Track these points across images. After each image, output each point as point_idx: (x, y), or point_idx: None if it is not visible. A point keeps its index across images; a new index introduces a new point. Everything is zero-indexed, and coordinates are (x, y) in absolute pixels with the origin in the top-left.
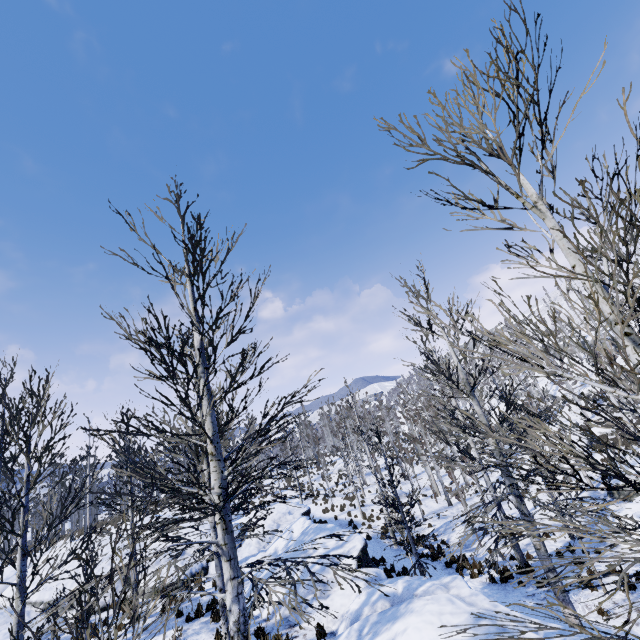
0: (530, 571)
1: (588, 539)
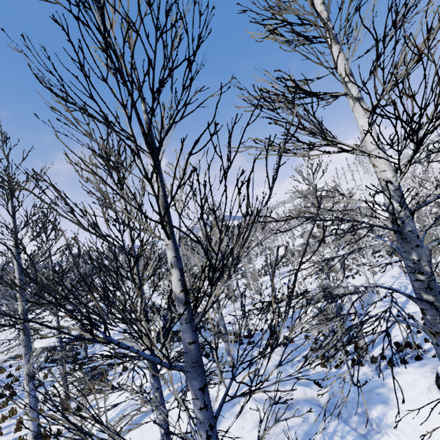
0: (250, 337)
1: (289, 321)
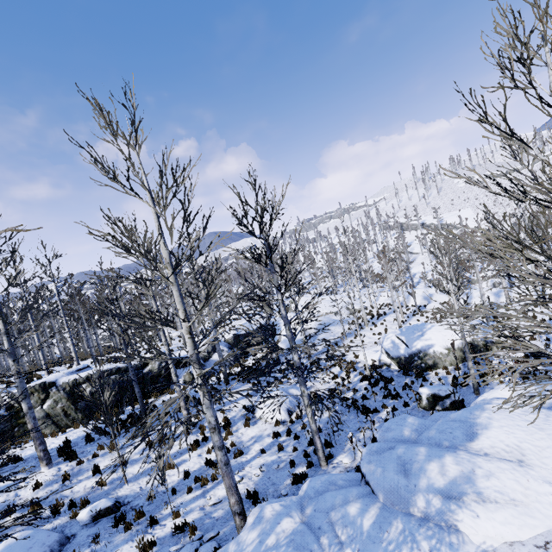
0: None
1: None
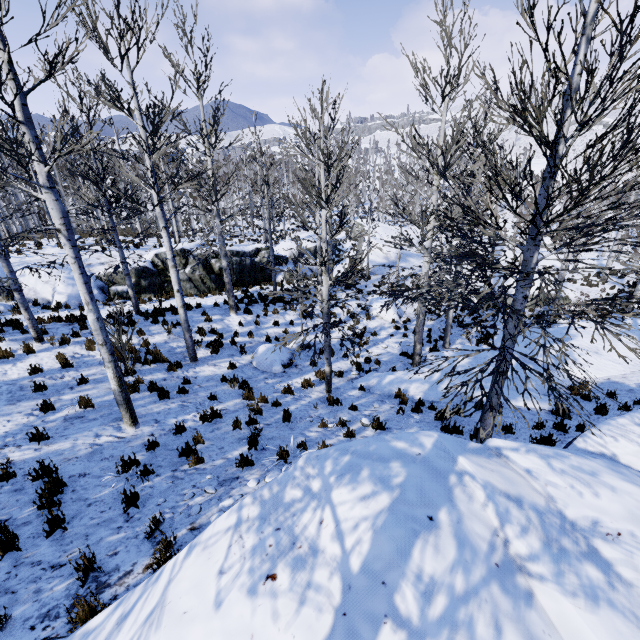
0: None
1: None
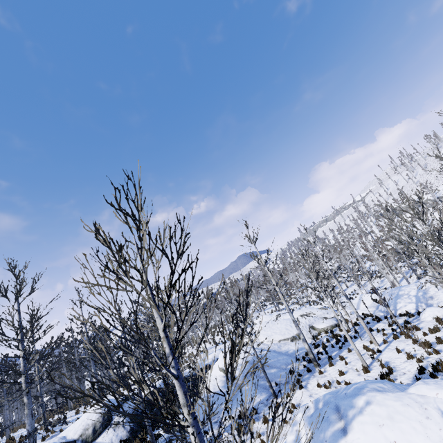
0: None
1: None
